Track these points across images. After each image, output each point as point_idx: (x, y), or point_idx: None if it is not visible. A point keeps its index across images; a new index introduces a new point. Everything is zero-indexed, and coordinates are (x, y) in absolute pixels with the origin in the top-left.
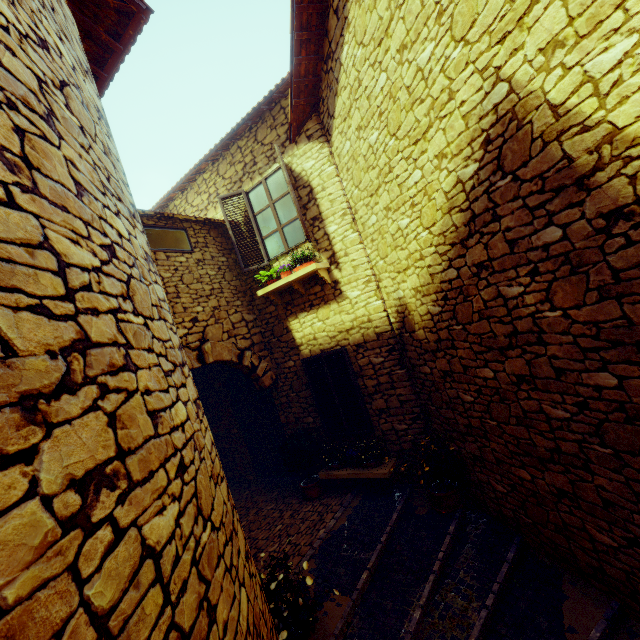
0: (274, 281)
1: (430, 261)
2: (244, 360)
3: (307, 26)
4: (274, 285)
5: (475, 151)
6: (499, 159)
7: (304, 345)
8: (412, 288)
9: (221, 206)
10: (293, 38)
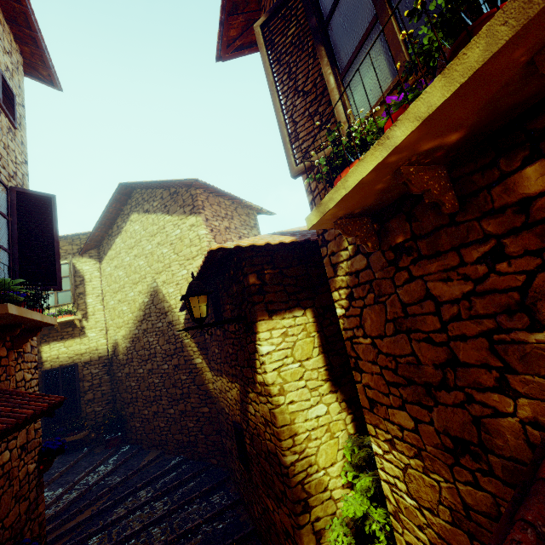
0: None
1: (131, 325)
2: None
3: (104, 224)
4: None
5: (149, 295)
6: (153, 300)
7: (48, 361)
8: (122, 335)
9: None
10: (97, 225)
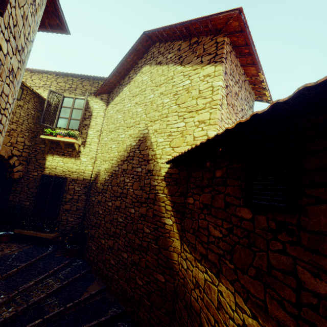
0: (52, 136)
1: (114, 162)
2: (11, 160)
3: (119, 72)
4: (51, 137)
5: (137, 140)
6: (140, 145)
7: (48, 169)
8: (105, 168)
9: (48, 93)
10: (113, 71)
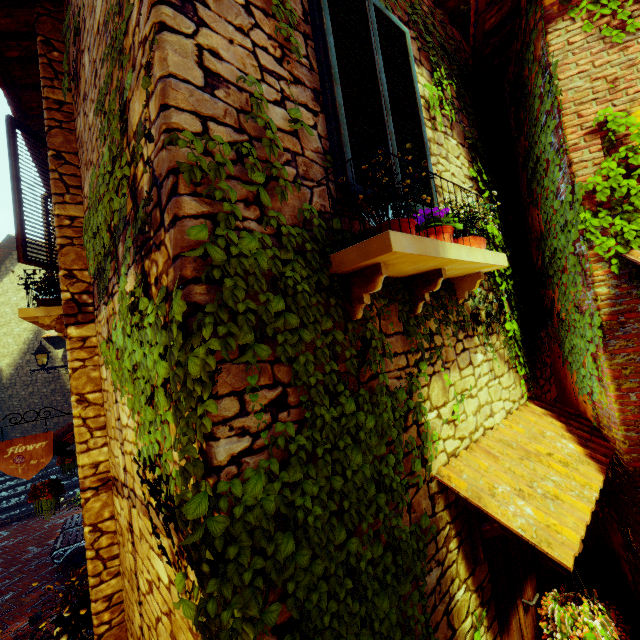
0: None
1: (16, 356)
2: None
3: None
4: None
5: (33, 333)
6: (37, 338)
7: None
8: (7, 363)
9: None
10: None
